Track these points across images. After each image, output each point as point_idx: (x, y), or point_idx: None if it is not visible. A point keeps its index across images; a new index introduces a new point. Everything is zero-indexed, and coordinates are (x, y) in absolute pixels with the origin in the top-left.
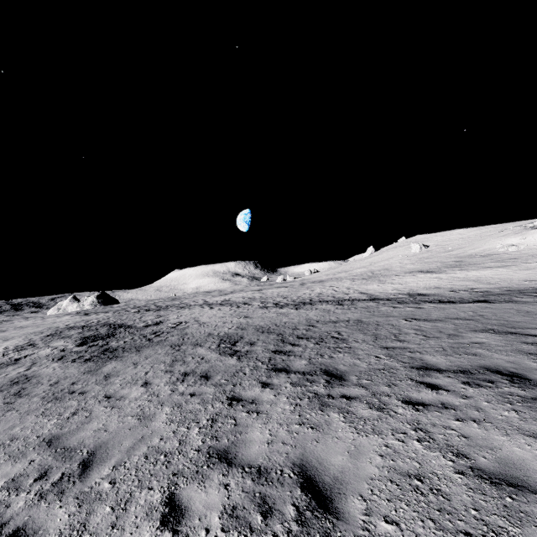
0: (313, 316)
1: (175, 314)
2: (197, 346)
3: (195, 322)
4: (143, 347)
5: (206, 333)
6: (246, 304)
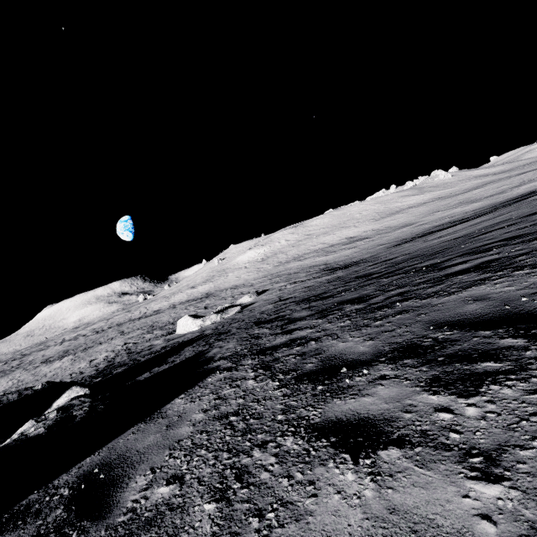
0: (95, 338)
1: (34, 356)
2: (34, 364)
3: (41, 357)
4: (11, 373)
5: (42, 359)
6: (82, 336)
